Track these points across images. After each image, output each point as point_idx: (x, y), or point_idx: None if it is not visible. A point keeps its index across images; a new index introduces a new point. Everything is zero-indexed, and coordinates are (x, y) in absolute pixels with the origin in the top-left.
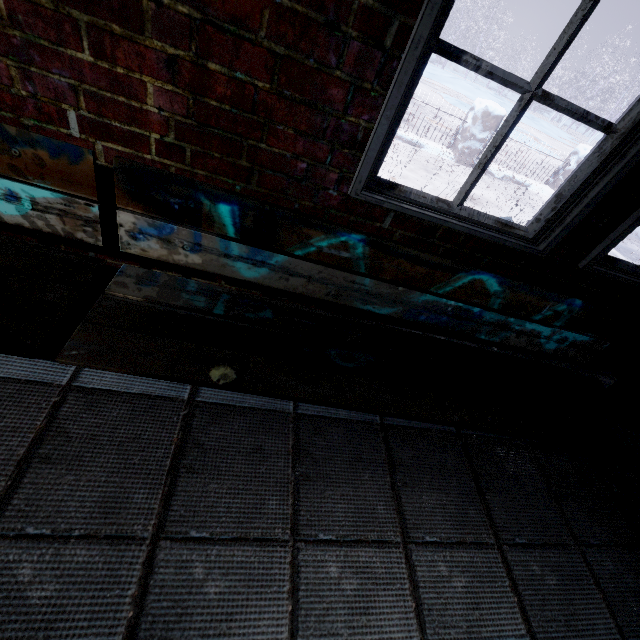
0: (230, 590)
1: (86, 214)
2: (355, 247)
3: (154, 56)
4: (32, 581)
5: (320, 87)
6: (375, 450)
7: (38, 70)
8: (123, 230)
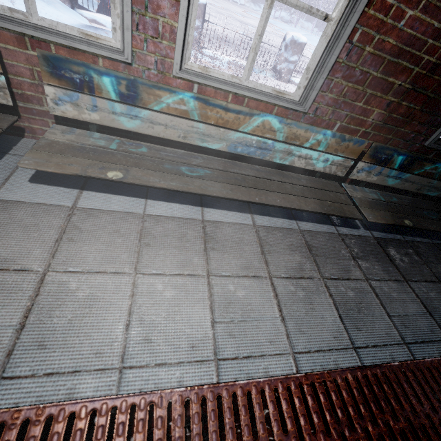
0: (436, 295)
1: (347, 164)
2: (439, 168)
3: (385, 102)
4: (389, 291)
5: (438, 106)
6: (438, 252)
7: (339, 110)
8: (356, 169)
